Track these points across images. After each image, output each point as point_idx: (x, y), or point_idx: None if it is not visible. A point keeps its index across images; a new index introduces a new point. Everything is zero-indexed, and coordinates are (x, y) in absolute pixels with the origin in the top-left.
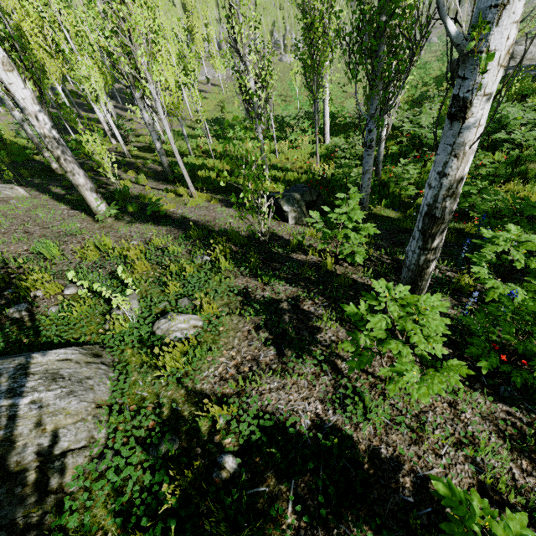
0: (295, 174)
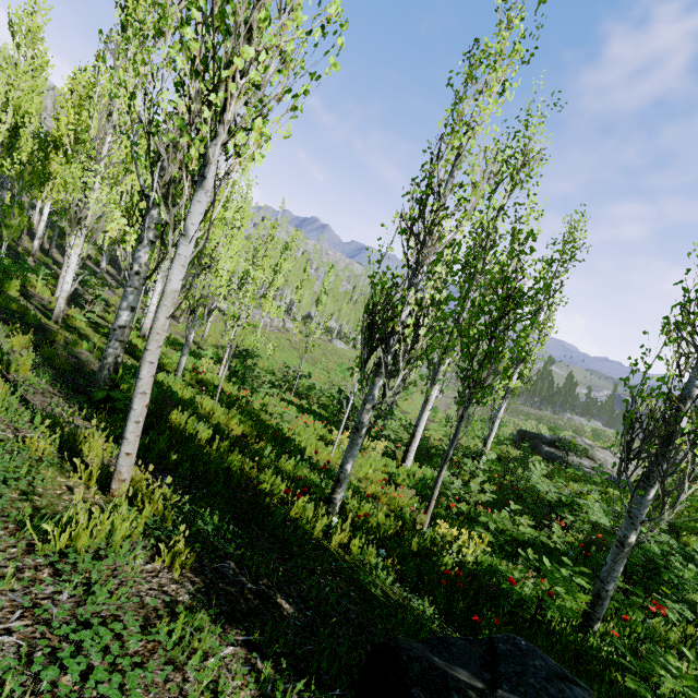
0: (382, 517)
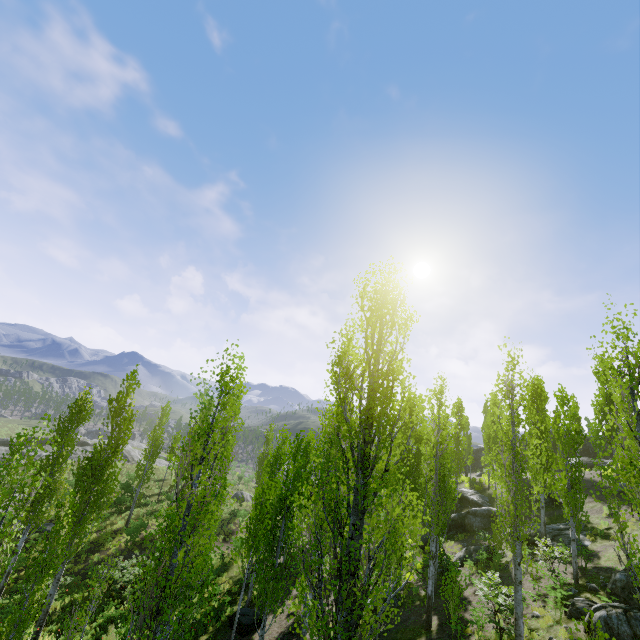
0: None
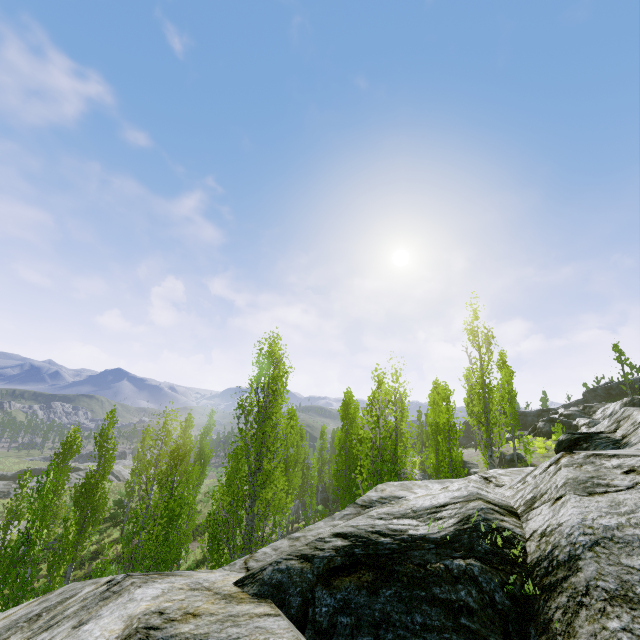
0: None
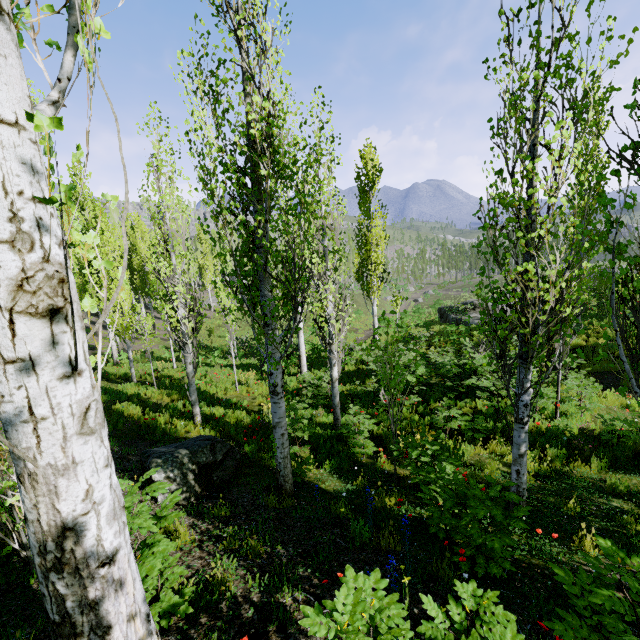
0: (242, 414)
